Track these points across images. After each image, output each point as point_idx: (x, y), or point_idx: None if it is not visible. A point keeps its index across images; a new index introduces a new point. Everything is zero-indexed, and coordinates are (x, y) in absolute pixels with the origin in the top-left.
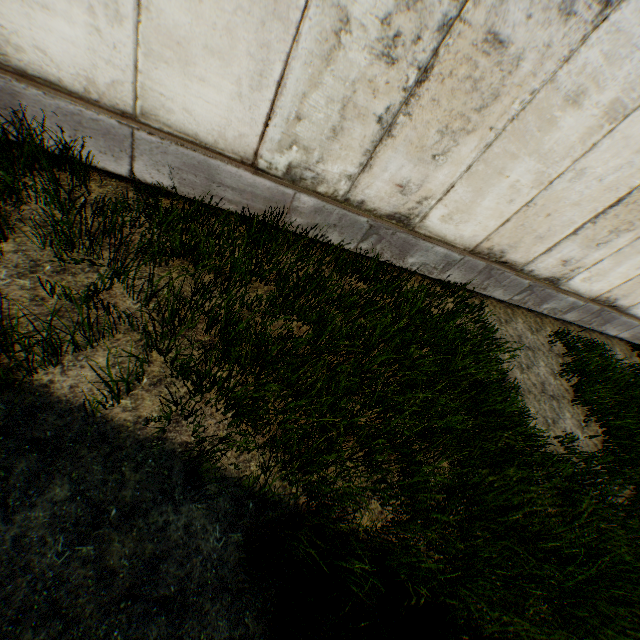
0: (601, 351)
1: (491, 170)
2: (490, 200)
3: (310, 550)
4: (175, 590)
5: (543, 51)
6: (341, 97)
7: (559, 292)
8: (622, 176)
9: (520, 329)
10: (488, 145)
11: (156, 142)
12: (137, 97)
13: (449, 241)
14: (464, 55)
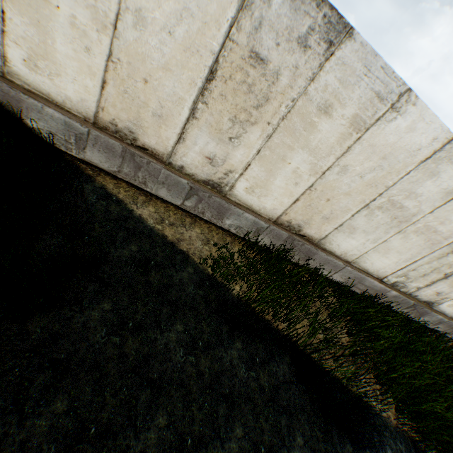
0: None
1: None
2: None
3: None
4: None
5: None
6: (434, 267)
7: None
8: None
9: None
10: None
11: (350, 270)
12: (357, 258)
13: (444, 313)
14: None
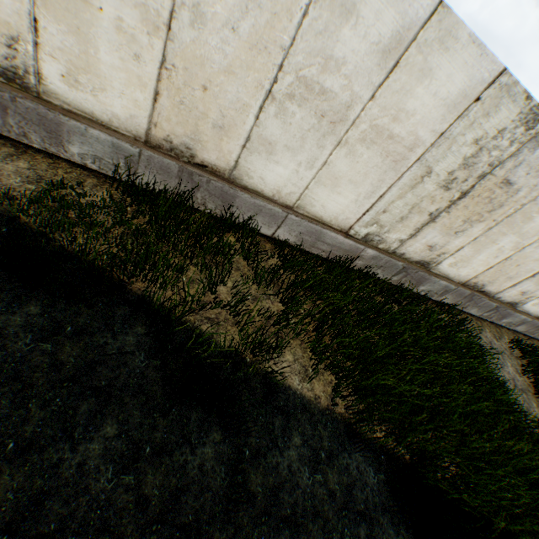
0: None
1: (487, 240)
2: (483, 256)
3: (440, 485)
4: (363, 507)
5: (531, 187)
6: (412, 203)
7: (515, 312)
8: None
9: (488, 337)
10: (489, 228)
11: (297, 220)
12: (299, 199)
13: (449, 277)
14: (487, 187)
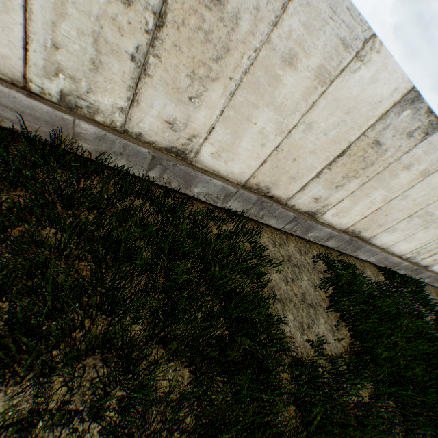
0: (353, 270)
1: (241, 116)
2: (247, 143)
3: None
4: None
5: (255, 13)
6: (91, 31)
7: (318, 224)
8: (341, 132)
9: (291, 251)
10: (232, 93)
11: None
12: None
13: (223, 176)
14: (190, 6)
